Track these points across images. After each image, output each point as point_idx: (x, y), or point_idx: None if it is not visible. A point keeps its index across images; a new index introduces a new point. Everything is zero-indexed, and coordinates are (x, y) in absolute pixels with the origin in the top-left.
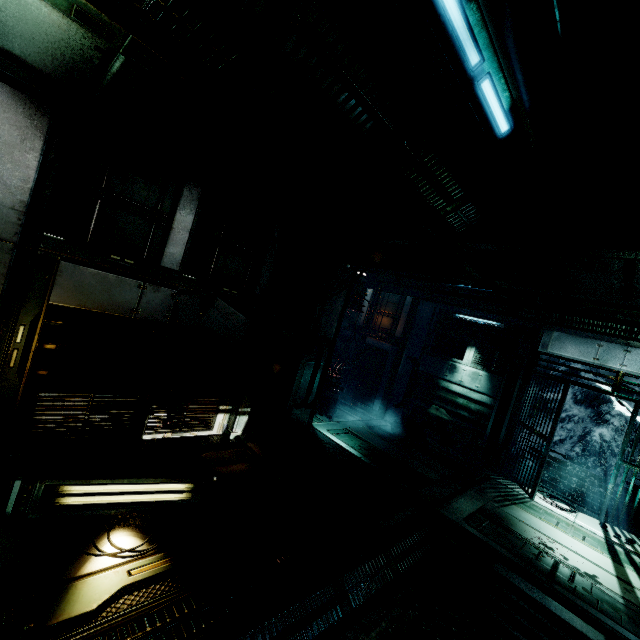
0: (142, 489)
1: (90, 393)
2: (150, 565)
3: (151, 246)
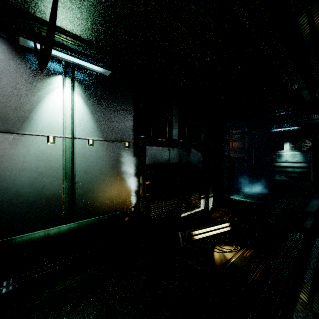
0: (215, 228)
1: (163, 200)
2: (247, 251)
3: (168, 131)
